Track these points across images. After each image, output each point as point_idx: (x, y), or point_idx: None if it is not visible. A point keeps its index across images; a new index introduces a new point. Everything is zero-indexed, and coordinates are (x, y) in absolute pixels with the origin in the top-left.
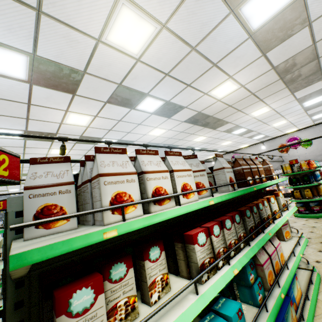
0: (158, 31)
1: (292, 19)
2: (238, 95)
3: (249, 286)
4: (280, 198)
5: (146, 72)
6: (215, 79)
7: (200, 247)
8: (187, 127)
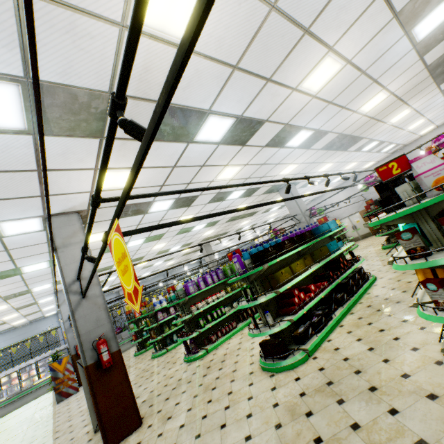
0: (342, 67)
1: None
2: (384, 104)
3: None
4: None
5: (314, 105)
6: (369, 94)
7: None
8: (320, 155)
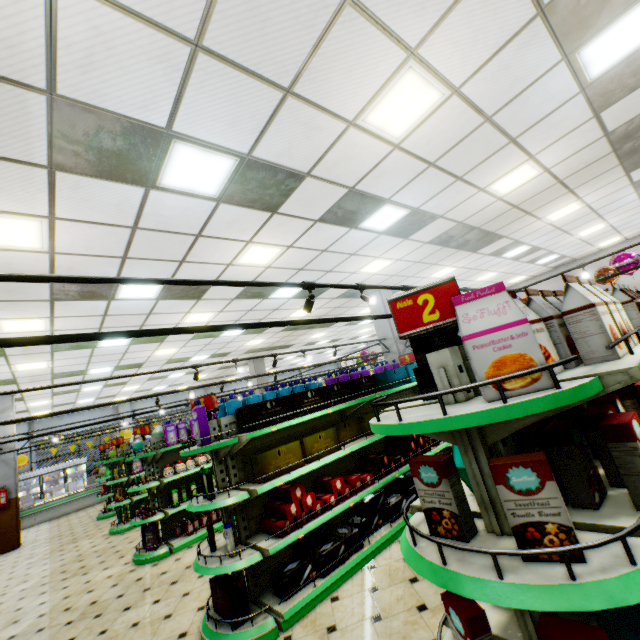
0: (444, 100)
1: None
2: (534, 186)
3: None
4: None
5: (401, 164)
6: (505, 163)
7: None
8: (430, 251)
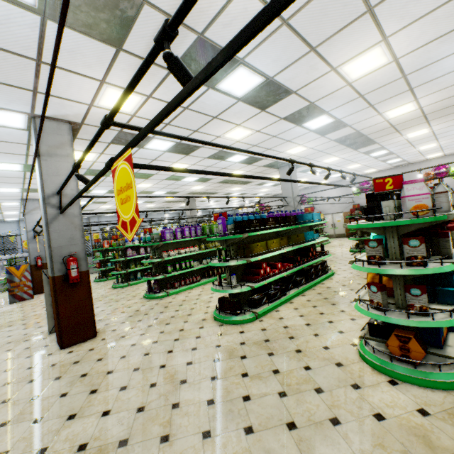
0: (387, 63)
1: None
2: (409, 116)
3: None
4: None
5: (346, 93)
6: (400, 101)
7: None
8: (331, 146)
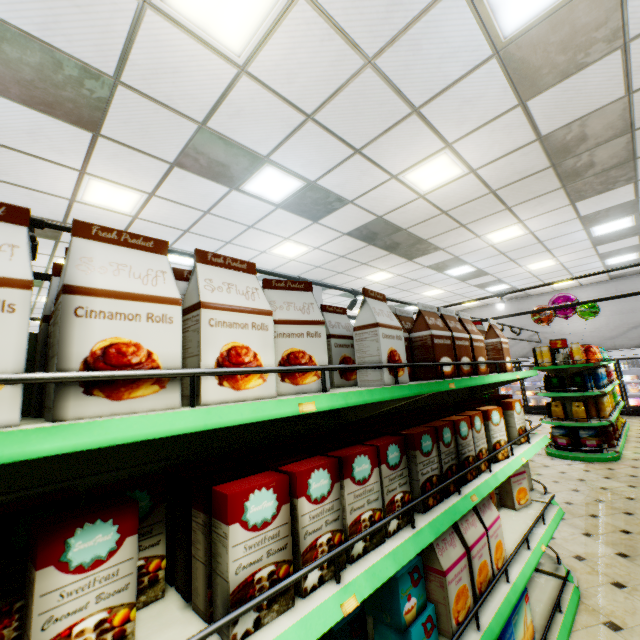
0: (289, 2)
1: (590, 25)
2: (462, 190)
3: (400, 629)
4: (515, 414)
5: (263, 103)
6: (415, 145)
7: (251, 533)
8: (354, 246)
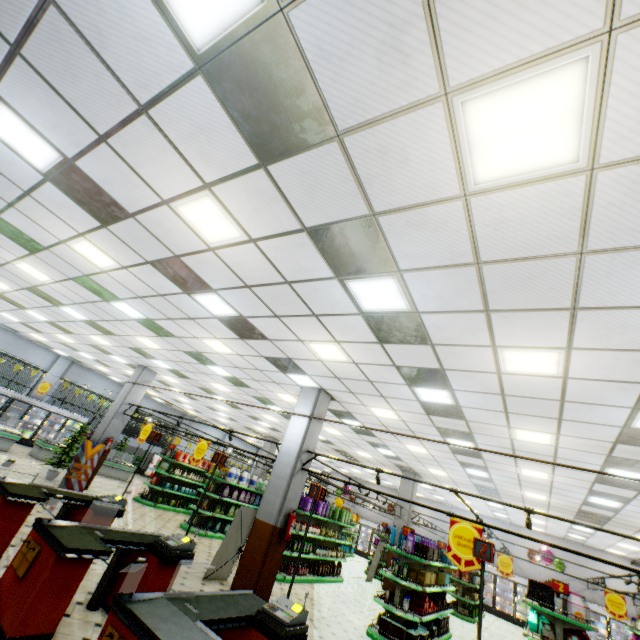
0: (546, 479)
1: (610, 508)
2: (538, 500)
3: None
4: None
5: (511, 474)
6: (539, 492)
7: None
8: (466, 483)
